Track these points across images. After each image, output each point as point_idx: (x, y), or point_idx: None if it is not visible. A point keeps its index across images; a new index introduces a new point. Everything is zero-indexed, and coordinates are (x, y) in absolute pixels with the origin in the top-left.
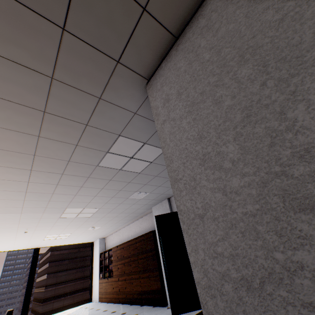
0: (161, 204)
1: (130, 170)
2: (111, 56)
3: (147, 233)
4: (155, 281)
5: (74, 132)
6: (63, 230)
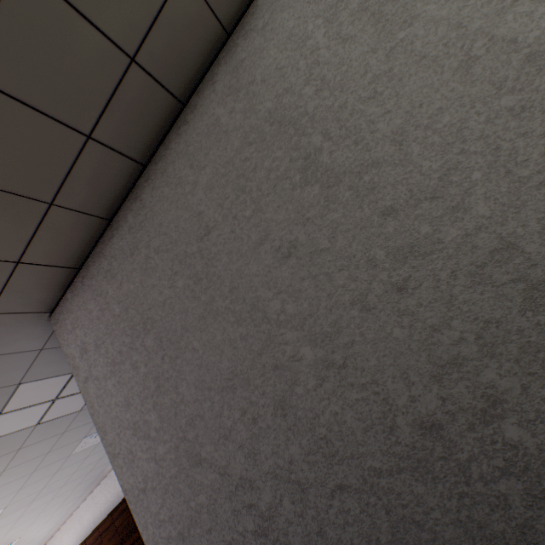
0: None
1: (60, 415)
2: None
3: None
4: None
5: None
6: None
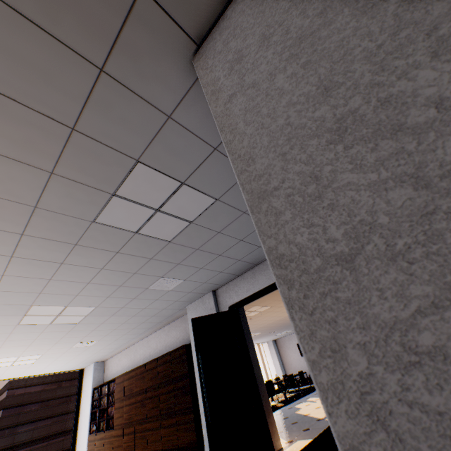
0: (202, 300)
1: (154, 234)
2: None
3: (177, 349)
4: (187, 431)
5: (45, 143)
6: (27, 348)
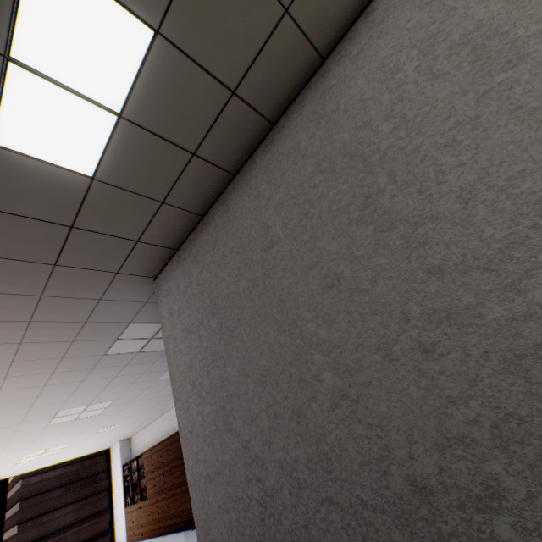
0: None
1: (153, 349)
2: (109, 271)
3: None
4: None
5: (69, 331)
6: (54, 441)
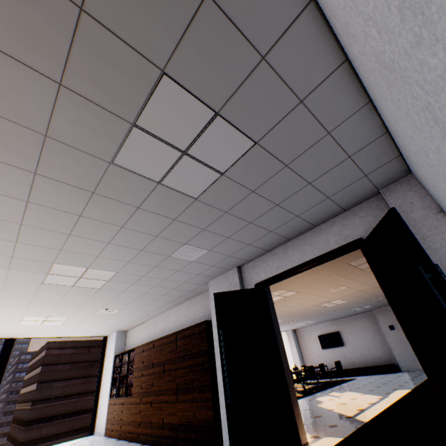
0: (225, 276)
1: (179, 187)
2: None
3: (197, 325)
4: (203, 409)
5: (48, 32)
6: (53, 309)
